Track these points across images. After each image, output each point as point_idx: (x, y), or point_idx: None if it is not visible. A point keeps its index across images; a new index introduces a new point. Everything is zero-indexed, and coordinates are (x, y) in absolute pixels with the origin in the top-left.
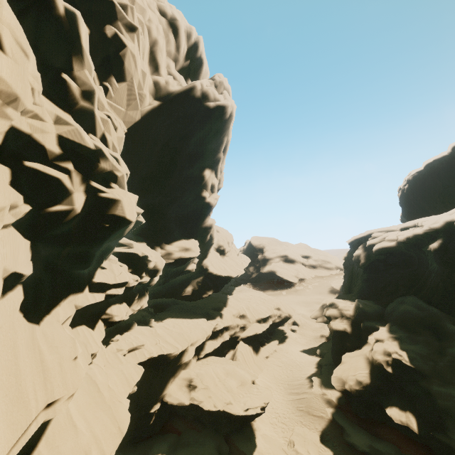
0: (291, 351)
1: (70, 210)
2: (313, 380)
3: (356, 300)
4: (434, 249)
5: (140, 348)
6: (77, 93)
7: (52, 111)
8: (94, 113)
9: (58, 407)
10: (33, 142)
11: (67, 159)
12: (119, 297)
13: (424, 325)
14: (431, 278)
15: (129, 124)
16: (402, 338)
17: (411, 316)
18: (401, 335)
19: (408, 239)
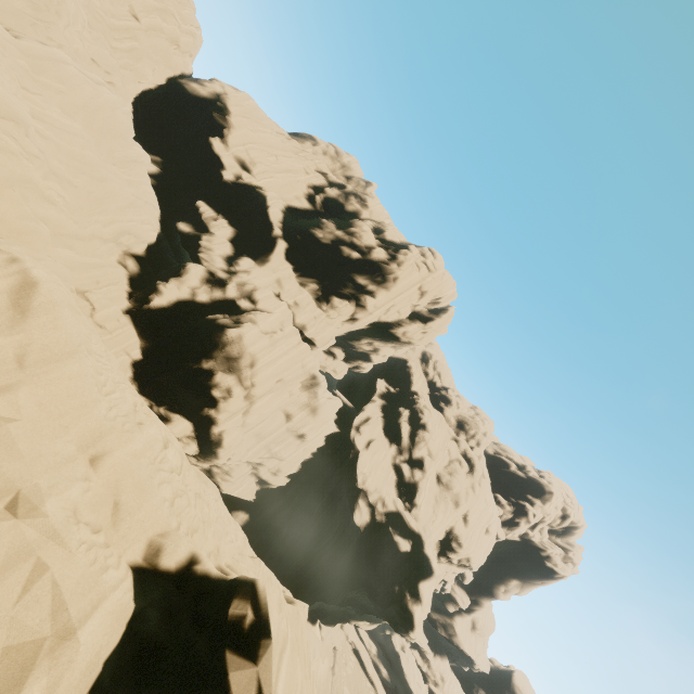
0: None
1: None
2: None
3: None
4: None
5: None
6: None
7: None
8: None
9: None
10: None
11: None
12: None
13: None
14: None
15: None
16: None
17: None
18: None
19: None
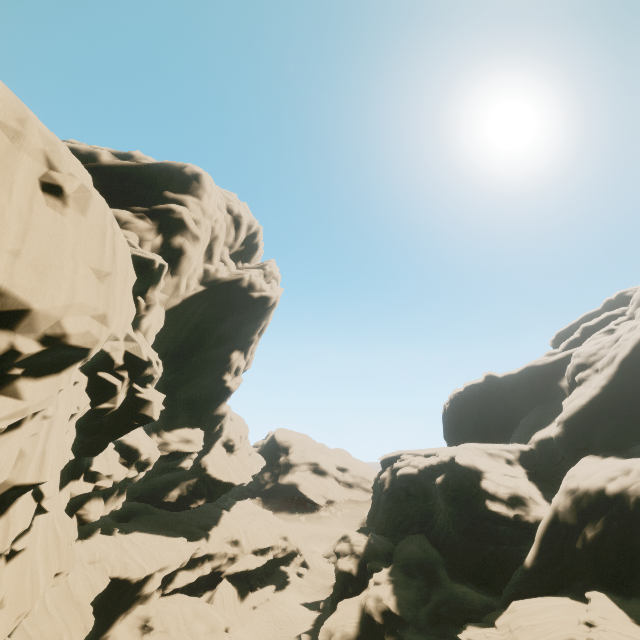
0: (289, 602)
1: (112, 408)
2: (302, 638)
3: (370, 534)
4: (439, 483)
5: (102, 560)
6: (143, 307)
7: (126, 331)
8: (149, 316)
9: (61, 579)
10: (108, 358)
11: (125, 368)
12: (98, 491)
13: (422, 569)
14: (440, 515)
15: (169, 307)
16: (398, 582)
17: (413, 557)
18: (398, 579)
19: (425, 469)
